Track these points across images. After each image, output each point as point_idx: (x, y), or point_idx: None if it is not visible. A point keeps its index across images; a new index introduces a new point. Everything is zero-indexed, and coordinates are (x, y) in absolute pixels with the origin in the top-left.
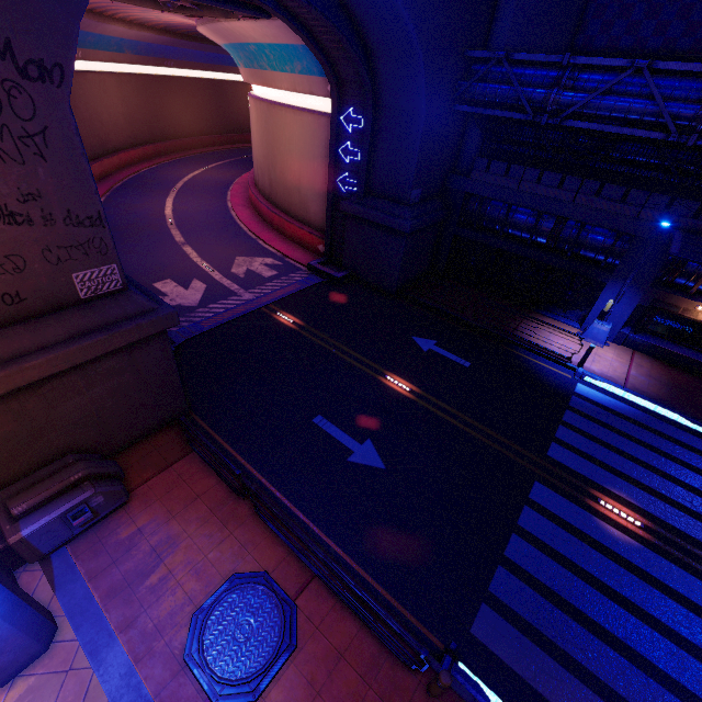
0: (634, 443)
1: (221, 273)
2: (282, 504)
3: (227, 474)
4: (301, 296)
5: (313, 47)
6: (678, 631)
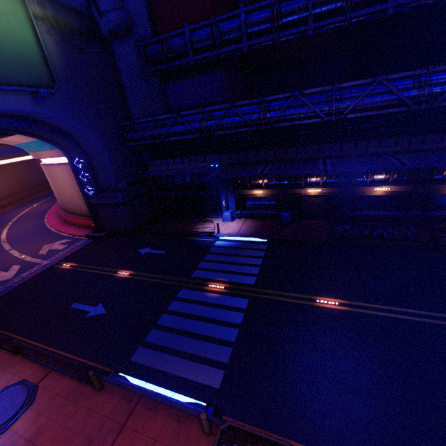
0: (234, 257)
1: (31, 257)
2: (43, 349)
3: (12, 347)
4: (79, 252)
5: (43, 140)
6: (226, 320)
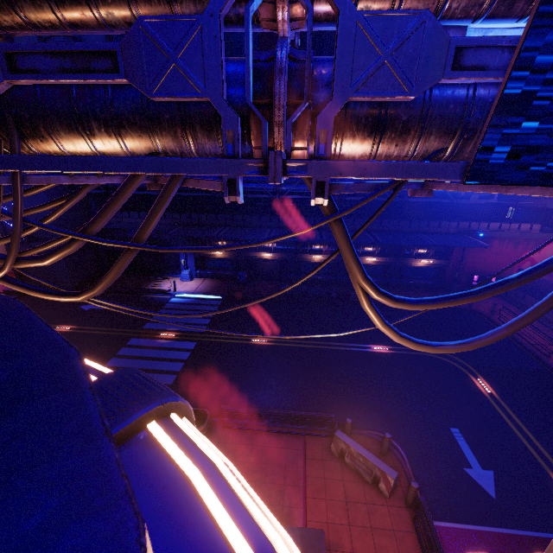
0: (188, 311)
1: None
2: None
3: None
4: None
5: None
6: (174, 358)
